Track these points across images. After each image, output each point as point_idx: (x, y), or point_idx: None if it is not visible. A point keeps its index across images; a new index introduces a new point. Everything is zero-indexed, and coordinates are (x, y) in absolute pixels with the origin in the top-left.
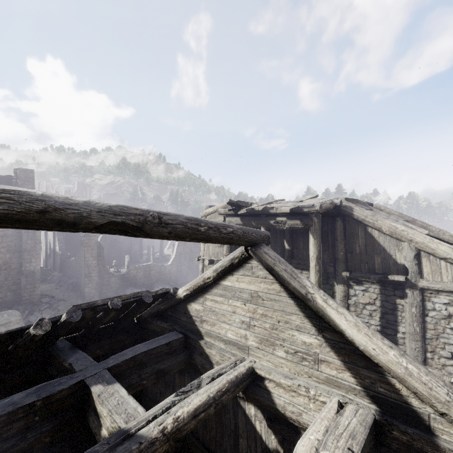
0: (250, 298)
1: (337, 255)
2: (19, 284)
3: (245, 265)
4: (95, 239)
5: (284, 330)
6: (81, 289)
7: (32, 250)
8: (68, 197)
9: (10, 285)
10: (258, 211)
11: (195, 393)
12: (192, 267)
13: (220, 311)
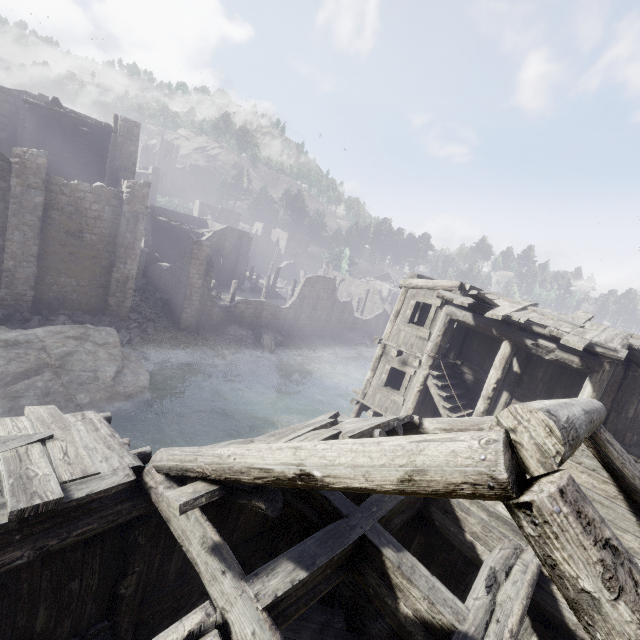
0: None
1: None
2: (107, 289)
3: None
4: (206, 251)
5: None
6: (173, 311)
7: (130, 247)
8: (574, 413)
9: (97, 287)
10: (512, 320)
11: (503, 593)
12: (313, 318)
13: None
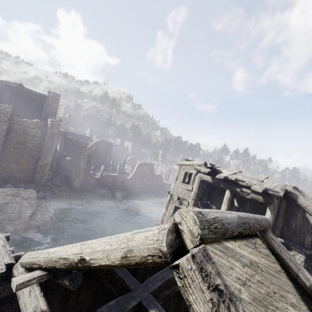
0: (249, 264)
1: (276, 224)
2: (35, 170)
3: (249, 238)
4: (88, 151)
5: (278, 301)
6: (70, 181)
7: (49, 149)
8: (226, 216)
9: (30, 169)
10: (229, 179)
11: None
12: (142, 183)
13: (218, 262)
